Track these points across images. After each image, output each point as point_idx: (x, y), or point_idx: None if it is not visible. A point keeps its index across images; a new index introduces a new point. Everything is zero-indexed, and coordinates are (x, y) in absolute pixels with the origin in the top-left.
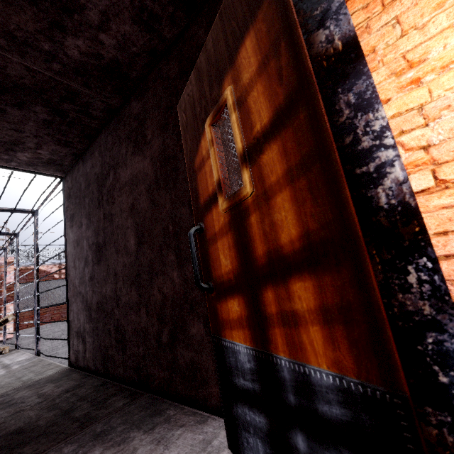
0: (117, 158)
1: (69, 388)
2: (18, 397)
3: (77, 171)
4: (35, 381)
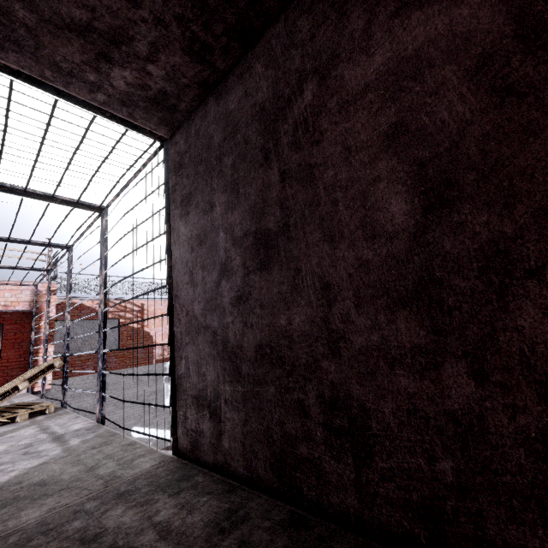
0: (331, 48)
1: (218, 519)
2: (112, 526)
3: (202, 118)
4: (126, 482)
